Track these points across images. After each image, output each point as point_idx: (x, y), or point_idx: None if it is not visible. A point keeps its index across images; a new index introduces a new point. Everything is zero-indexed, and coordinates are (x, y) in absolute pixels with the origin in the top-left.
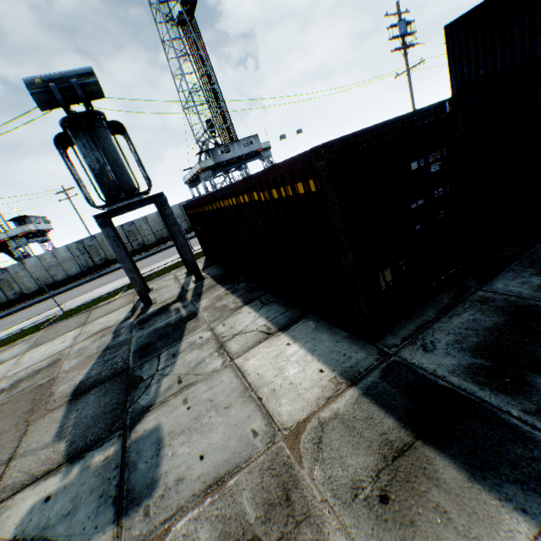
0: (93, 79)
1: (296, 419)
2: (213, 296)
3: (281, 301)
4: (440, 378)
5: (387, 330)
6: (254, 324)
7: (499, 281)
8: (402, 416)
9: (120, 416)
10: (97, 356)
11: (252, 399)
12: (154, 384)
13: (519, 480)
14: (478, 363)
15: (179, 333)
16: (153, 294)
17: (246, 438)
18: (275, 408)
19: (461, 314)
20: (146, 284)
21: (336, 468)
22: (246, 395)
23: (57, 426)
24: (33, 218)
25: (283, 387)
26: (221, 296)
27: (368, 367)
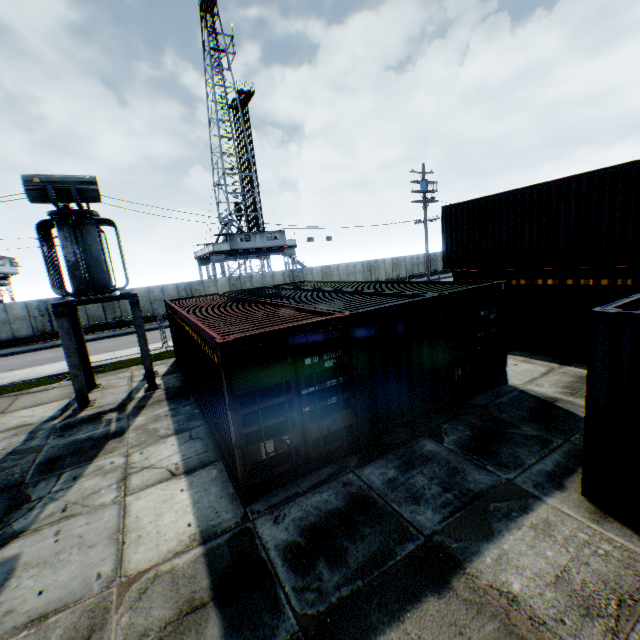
0: (93, 187)
1: (140, 568)
2: (153, 414)
3: (207, 439)
4: (266, 549)
5: (264, 494)
6: (168, 459)
7: (370, 467)
8: (217, 578)
9: None
10: None
11: (117, 541)
12: (39, 507)
13: (249, 639)
14: (299, 541)
15: (96, 452)
16: (97, 393)
17: (90, 579)
18: (131, 554)
19: (323, 492)
20: (94, 379)
21: (141, 616)
22: (115, 536)
23: None
24: None
25: (150, 534)
26: (160, 416)
27: (226, 528)
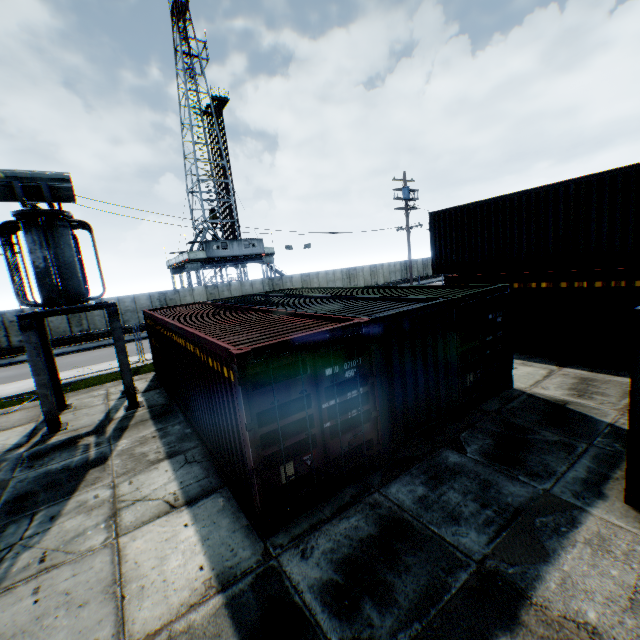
0: (68, 185)
1: (148, 629)
2: (138, 436)
3: (206, 462)
4: (299, 592)
5: (284, 524)
6: (164, 488)
7: (396, 485)
8: (247, 635)
9: None
10: None
11: (115, 596)
12: (10, 558)
13: None
14: (336, 578)
15: (74, 484)
16: (68, 414)
17: None
18: (134, 612)
19: (351, 517)
20: (65, 399)
21: None
22: (111, 589)
23: None
24: None
25: (154, 584)
26: (146, 438)
27: (246, 569)
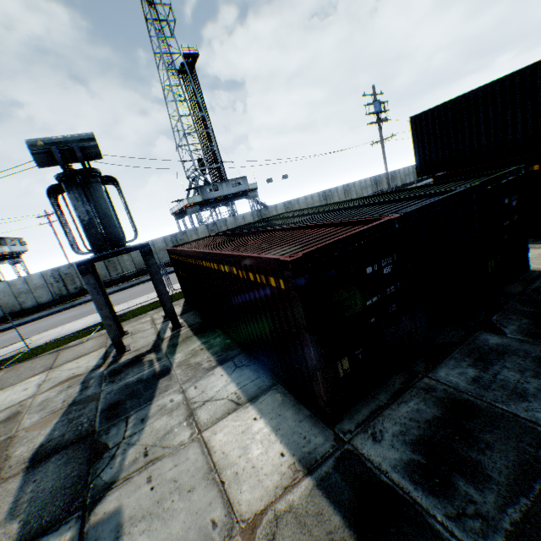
0: (93, 143)
1: (254, 509)
2: (188, 350)
3: (253, 365)
4: (384, 472)
5: (345, 412)
6: (225, 390)
7: (442, 369)
8: (348, 513)
9: (81, 492)
10: (62, 412)
11: (215, 482)
12: (119, 454)
13: None
14: (417, 458)
15: (150, 392)
16: (127, 339)
17: (205, 528)
18: (236, 495)
19: (408, 401)
20: (122, 327)
21: None
22: (210, 476)
23: (10, 500)
24: (9, 239)
25: (246, 470)
26: (196, 351)
27: (325, 454)
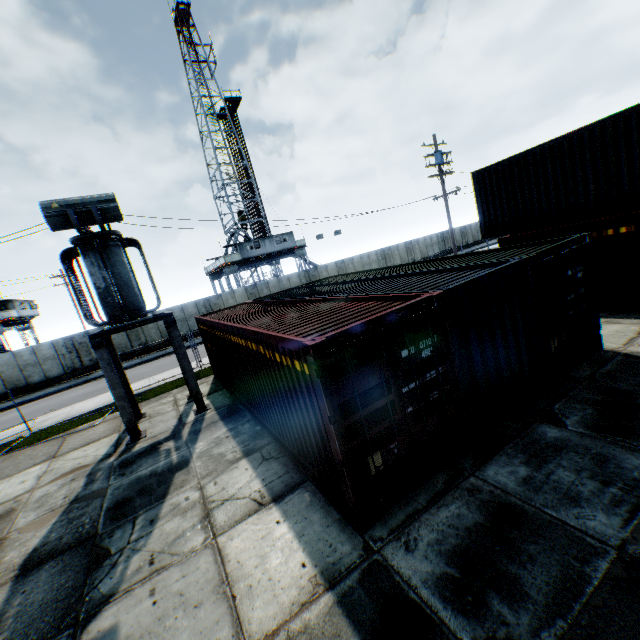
0: (114, 204)
1: (265, 629)
2: (212, 437)
3: (283, 458)
4: (413, 588)
5: (378, 516)
6: (248, 487)
7: (492, 467)
8: (368, 634)
9: (74, 606)
10: (62, 510)
11: (225, 596)
12: (122, 561)
13: None
14: (451, 572)
15: (164, 488)
16: (145, 423)
17: None
18: (247, 612)
19: (449, 504)
20: (139, 409)
21: None
22: (220, 589)
23: None
24: (17, 302)
25: (261, 583)
26: (220, 439)
27: (350, 564)
